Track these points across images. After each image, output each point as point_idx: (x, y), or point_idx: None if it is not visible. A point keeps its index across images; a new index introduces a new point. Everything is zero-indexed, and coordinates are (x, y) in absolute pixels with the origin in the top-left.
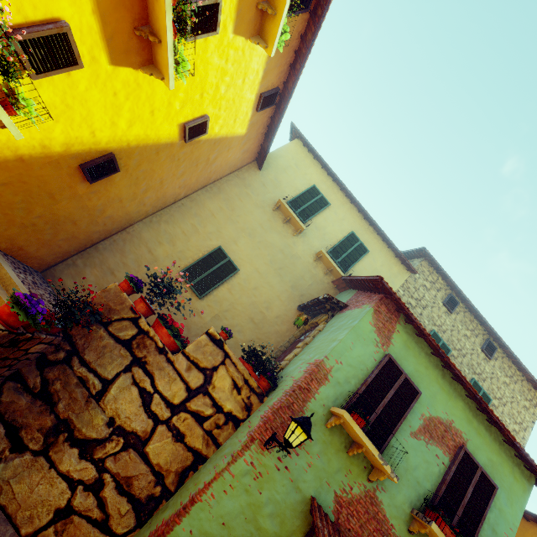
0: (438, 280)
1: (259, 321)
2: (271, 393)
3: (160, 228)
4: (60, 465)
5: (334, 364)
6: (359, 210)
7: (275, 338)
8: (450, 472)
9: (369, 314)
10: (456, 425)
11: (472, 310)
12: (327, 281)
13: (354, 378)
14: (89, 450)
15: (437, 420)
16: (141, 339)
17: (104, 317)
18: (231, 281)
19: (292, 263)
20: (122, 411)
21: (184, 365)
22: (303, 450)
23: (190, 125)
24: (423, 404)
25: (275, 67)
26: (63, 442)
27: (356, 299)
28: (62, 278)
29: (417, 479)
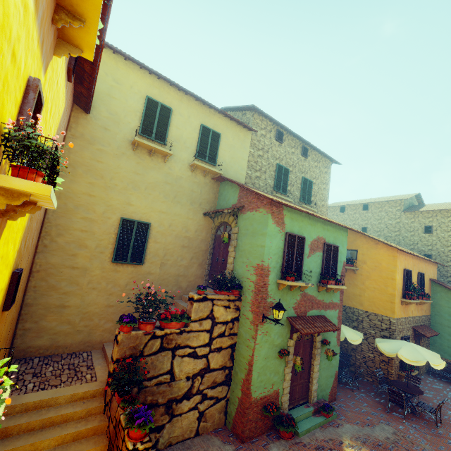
0: (268, 124)
1: (188, 243)
2: (241, 292)
3: (60, 244)
4: (183, 411)
5: (268, 261)
6: (195, 98)
7: (203, 244)
8: (324, 258)
9: (270, 219)
10: (320, 236)
11: (291, 133)
12: (209, 180)
13: (279, 258)
14: (189, 395)
15: (314, 241)
16: (166, 340)
17: (136, 354)
18: (151, 235)
19: (180, 187)
20: (188, 370)
21: (197, 326)
22: None
23: None
24: (307, 240)
25: None
26: (176, 406)
27: (247, 199)
28: (30, 345)
29: (315, 272)
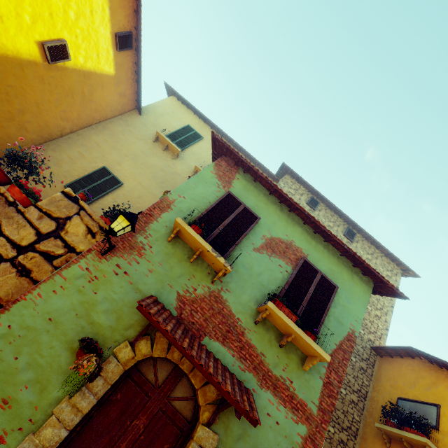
0: (300, 188)
1: None
2: None
3: (47, 154)
4: None
5: (177, 198)
6: (228, 141)
7: None
8: (292, 275)
9: (210, 166)
10: (297, 244)
11: (331, 207)
12: None
13: (197, 208)
14: None
15: (278, 240)
16: None
17: None
18: (115, 192)
19: (172, 178)
20: None
21: (35, 215)
22: (144, 259)
23: (47, 44)
24: (264, 229)
25: (120, 8)
26: None
27: None
28: None
29: (262, 283)
